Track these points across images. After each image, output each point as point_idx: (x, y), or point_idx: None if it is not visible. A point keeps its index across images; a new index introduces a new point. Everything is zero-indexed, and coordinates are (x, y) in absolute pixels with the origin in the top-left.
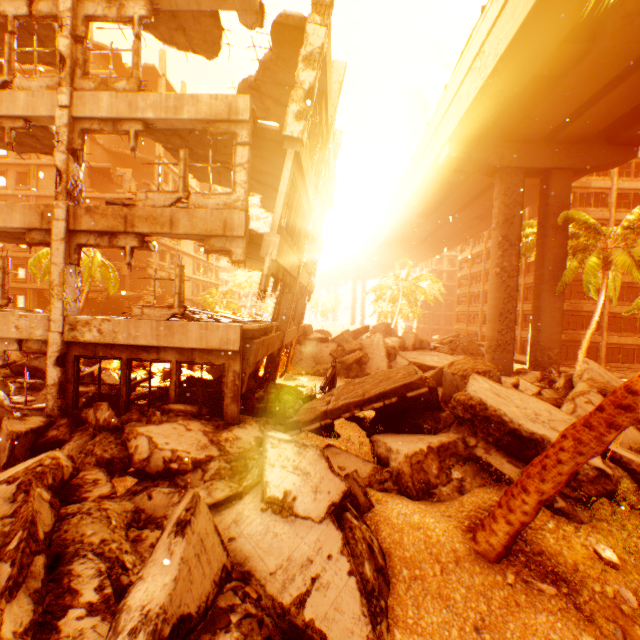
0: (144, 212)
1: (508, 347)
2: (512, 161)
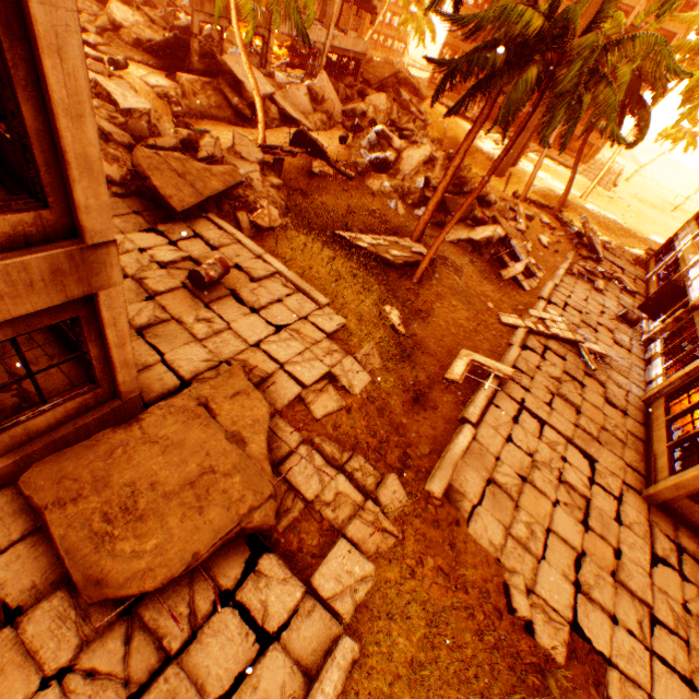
0: None
1: None
2: None
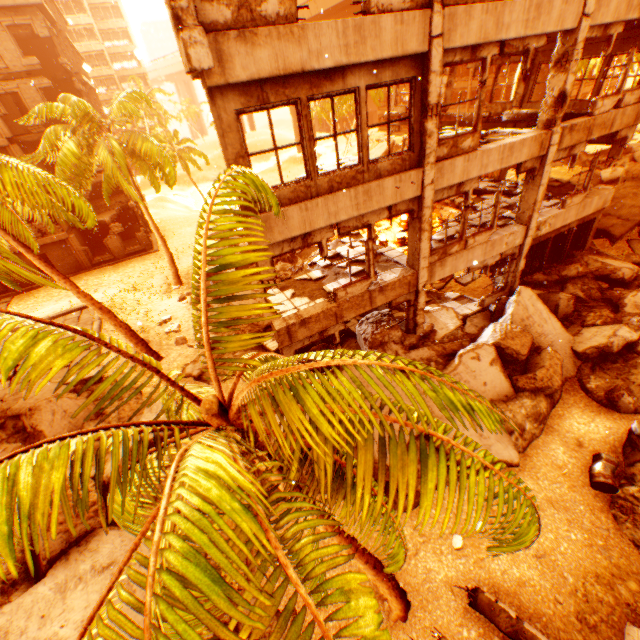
0: (600, 120)
1: None
2: None
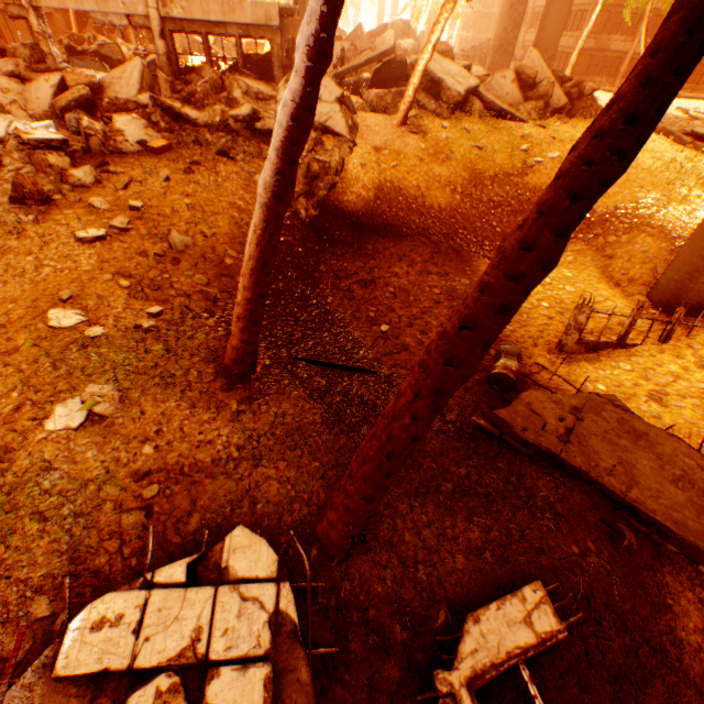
0: None
1: (509, 49)
2: None
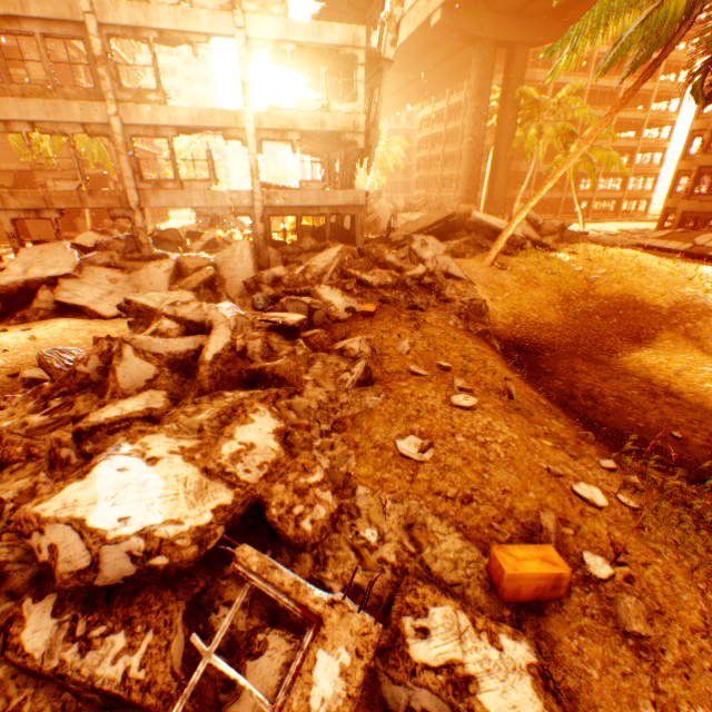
0: (304, 116)
1: (473, 204)
2: (489, 33)
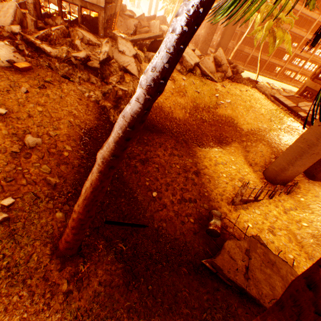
0: None
1: (208, 43)
2: None
